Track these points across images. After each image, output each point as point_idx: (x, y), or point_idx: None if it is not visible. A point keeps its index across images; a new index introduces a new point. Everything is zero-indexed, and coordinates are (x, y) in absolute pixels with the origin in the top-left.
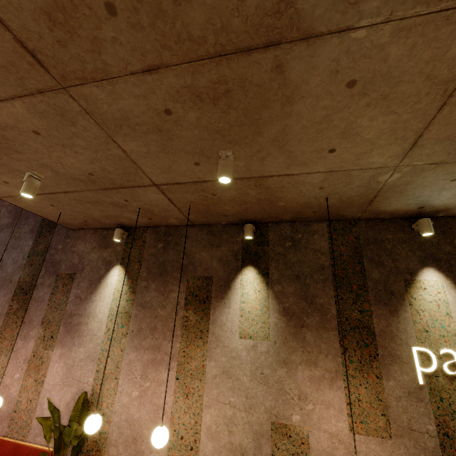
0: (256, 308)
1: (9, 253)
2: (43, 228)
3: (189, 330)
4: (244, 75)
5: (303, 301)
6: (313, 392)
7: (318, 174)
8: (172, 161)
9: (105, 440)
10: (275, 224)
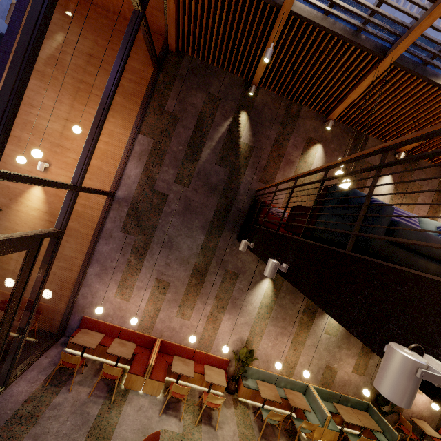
0: (336, 323)
1: (184, 239)
2: (212, 229)
3: (302, 324)
4: None
5: None
6: (345, 359)
7: None
8: None
9: (253, 359)
10: None
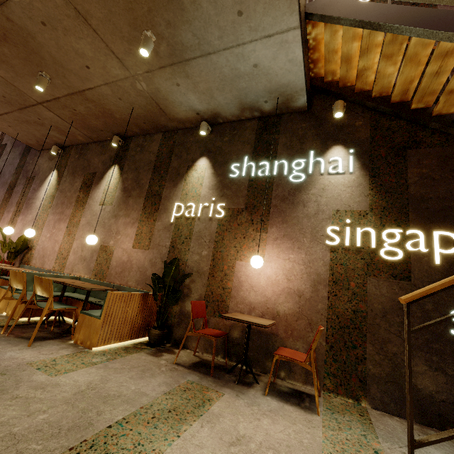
0: (112, 188)
1: (8, 167)
2: (25, 151)
3: (78, 202)
4: (1, 25)
5: (134, 183)
6: (123, 230)
7: (104, 86)
8: (29, 83)
9: (32, 257)
10: (136, 137)
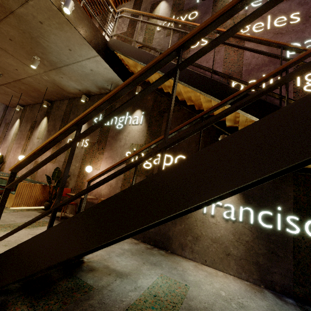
0: (43, 130)
1: None
2: (6, 107)
3: (27, 137)
4: None
5: (53, 127)
6: (45, 153)
7: (28, 78)
8: None
9: (5, 167)
10: (57, 101)
